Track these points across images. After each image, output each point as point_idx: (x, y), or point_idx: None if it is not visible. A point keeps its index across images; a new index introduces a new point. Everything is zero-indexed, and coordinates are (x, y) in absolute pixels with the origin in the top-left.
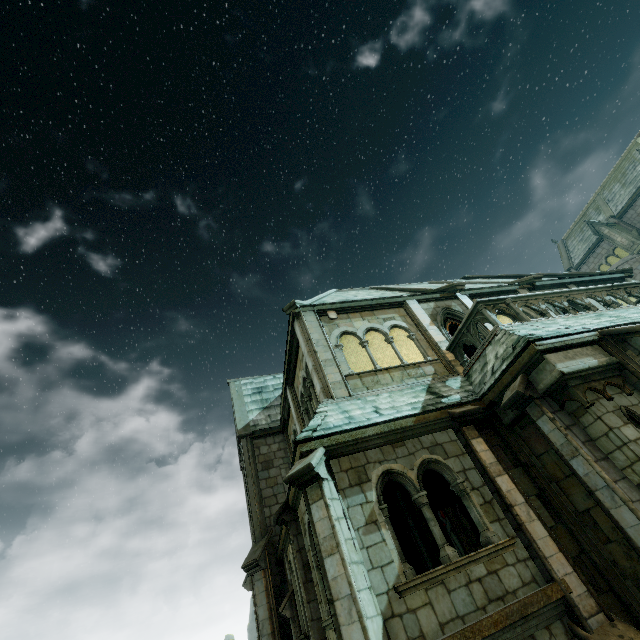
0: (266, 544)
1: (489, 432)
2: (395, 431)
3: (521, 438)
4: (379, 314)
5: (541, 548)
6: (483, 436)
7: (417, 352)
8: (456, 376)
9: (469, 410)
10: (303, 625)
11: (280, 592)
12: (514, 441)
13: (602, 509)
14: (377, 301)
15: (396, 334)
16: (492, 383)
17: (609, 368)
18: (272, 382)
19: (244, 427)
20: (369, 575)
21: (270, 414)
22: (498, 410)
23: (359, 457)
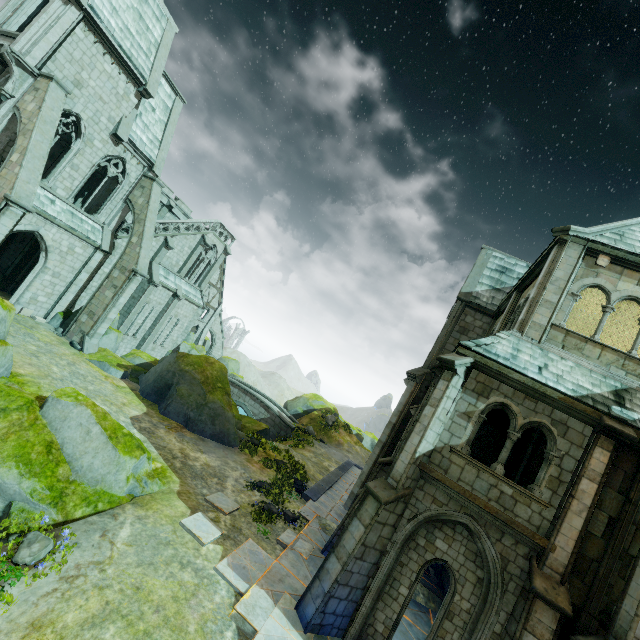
0: (427, 373)
1: (630, 459)
2: (536, 390)
3: None
4: None
5: (562, 526)
6: (613, 454)
7: None
8: None
9: (621, 431)
10: None
11: (418, 401)
12: None
13: (634, 561)
14: None
15: None
16: None
17: None
18: (521, 270)
19: (466, 293)
20: (443, 430)
21: (495, 297)
22: None
23: (494, 382)
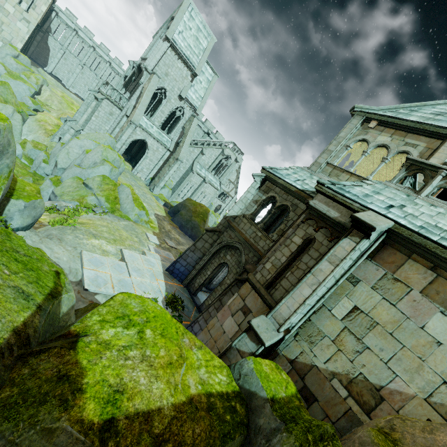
0: None
1: None
2: (287, 188)
3: None
4: (409, 138)
5: (272, 248)
6: None
7: None
8: None
9: None
10: None
11: None
12: None
13: None
14: (421, 126)
15: None
16: None
17: (339, 226)
18: None
19: None
20: (244, 208)
21: None
22: None
23: (273, 186)
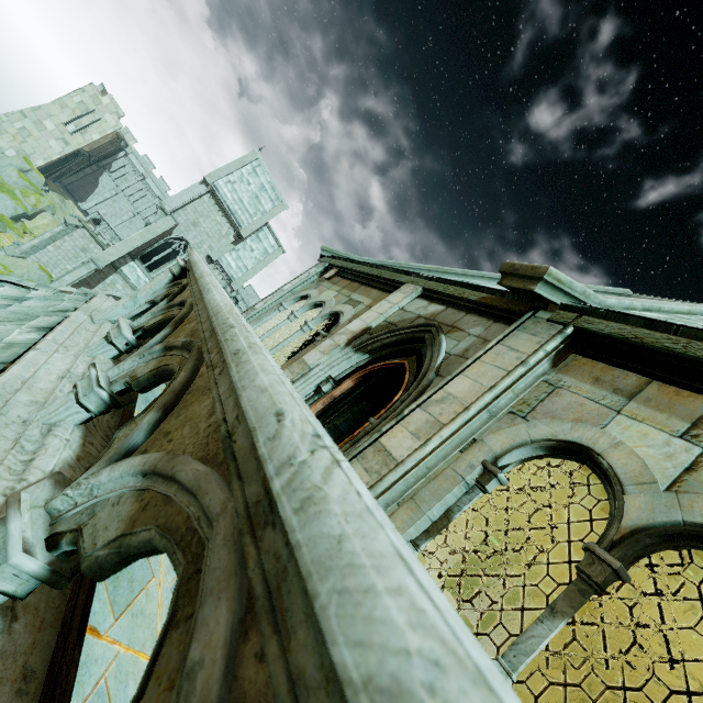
0: None
1: None
2: None
3: None
4: (359, 291)
5: None
6: None
7: None
8: None
9: None
10: None
11: None
12: None
13: None
14: (378, 271)
15: None
16: None
17: None
18: None
19: None
20: None
21: None
22: None
23: None
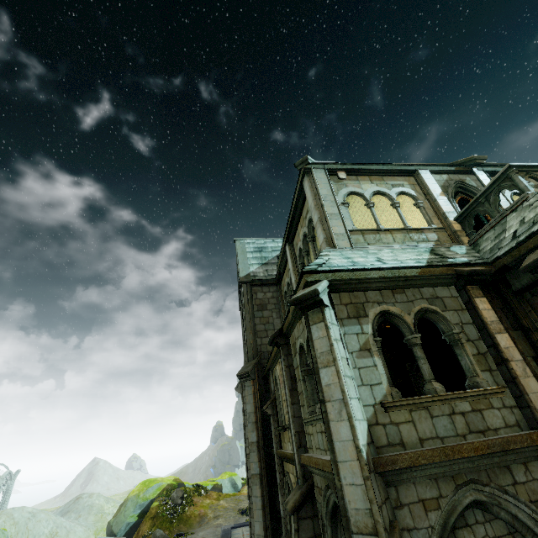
0: (256, 363)
1: (492, 296)
2: (398, 278)
3: (529, 304)
4: (388, 180)
5: (532, 400)
6: (488, 297)
7: (421, 220)
8: (460, 245)
9: (480, 270)
10: (281, 421)
11: (264, 397)
12: (519, 307)
13: None
14: (388, 167)
15: (390, 214)
16: (513, 246)
17: None
18: (271, 244)
19: (245, 276)
20: (358, 389)
21: (267, 269)
22: (509, 276)
23: (359, 296)
